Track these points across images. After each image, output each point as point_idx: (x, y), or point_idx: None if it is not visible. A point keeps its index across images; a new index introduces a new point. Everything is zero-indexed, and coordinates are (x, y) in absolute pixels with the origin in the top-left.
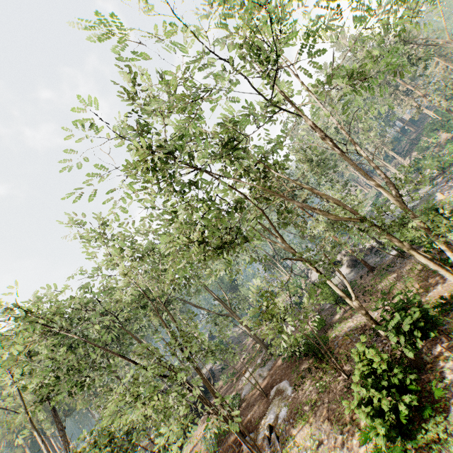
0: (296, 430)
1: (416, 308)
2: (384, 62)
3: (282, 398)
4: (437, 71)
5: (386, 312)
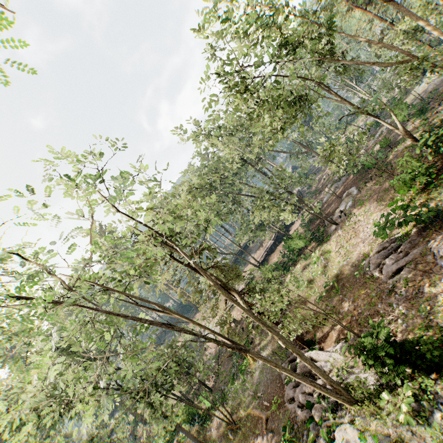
0: (356, 210)
1: None
2: None
3: (350, 197)
4: None
5: (425, 131)
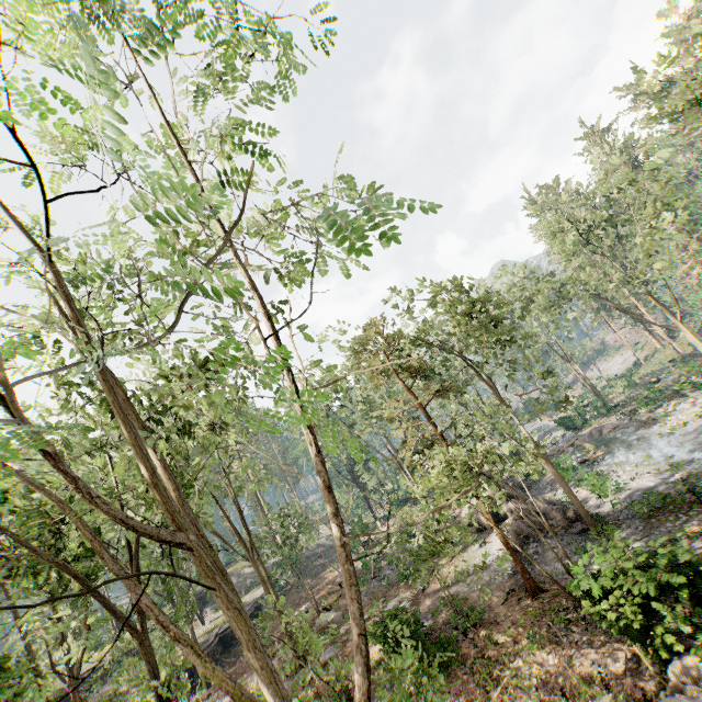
0: None
1: None
2: None
3: None
4: None
5: None
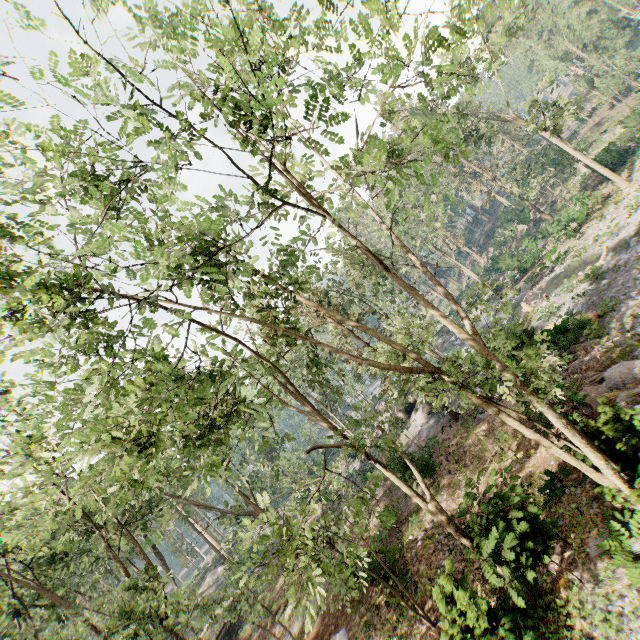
0: None
1: (519, 512)
2: (429, 137)
3: None
4: (504, 150)
5: (477, 516)
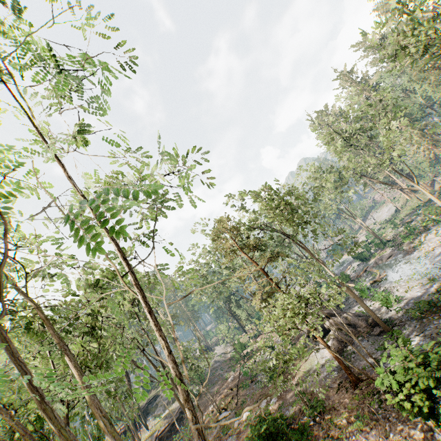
0: None
1: None
2: None
3: None
4: None
5: None
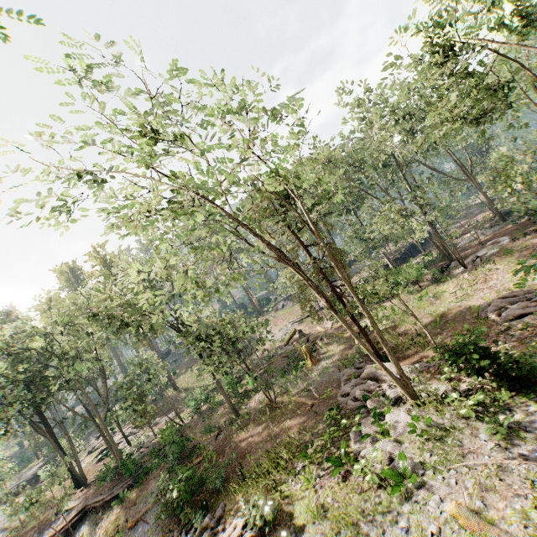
0: (498, 258)
1: None
2: None
3: (496, 245)
4: None
5: None
